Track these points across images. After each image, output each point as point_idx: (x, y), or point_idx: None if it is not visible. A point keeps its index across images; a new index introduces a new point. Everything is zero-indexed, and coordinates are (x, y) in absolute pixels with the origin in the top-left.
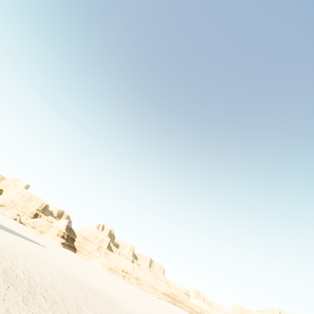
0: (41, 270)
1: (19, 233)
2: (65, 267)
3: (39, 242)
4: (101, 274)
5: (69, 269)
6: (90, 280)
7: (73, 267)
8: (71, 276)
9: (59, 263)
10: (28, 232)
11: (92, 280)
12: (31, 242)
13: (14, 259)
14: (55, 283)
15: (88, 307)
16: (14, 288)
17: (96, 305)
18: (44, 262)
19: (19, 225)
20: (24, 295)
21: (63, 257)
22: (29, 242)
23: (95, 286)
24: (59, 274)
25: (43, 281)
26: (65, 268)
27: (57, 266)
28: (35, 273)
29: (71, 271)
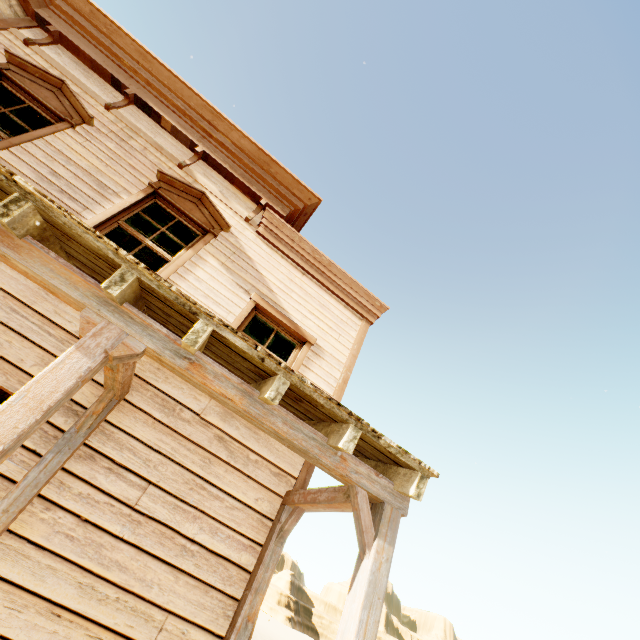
0: None
1: None
2: (277, 638)
3: None
4: None
5: None
6: None
7: None
8: None
9: (270, 633)
10: None
11: None
12: None
13: None
14: (254, 636)
15: None
16: None
17: None
18: None
19: None
20: None
21: (282, 633)
22: None
23: None
24: (263, 636)
25: None
26: (277, 638)
27: (265, 632)
28: None
29: None
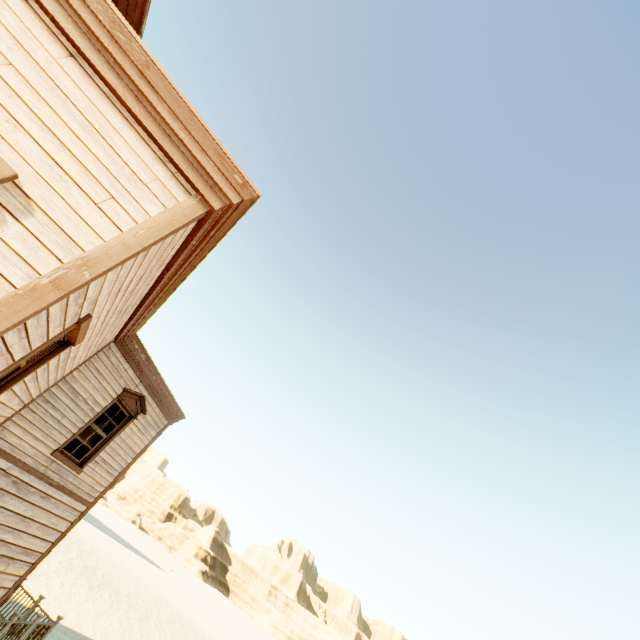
0: (128, 582)
1: (130, 542)
2: (171, 596)
3: (156, 561)
4: (254, 636)
5: (177, 600)
6: (202, 622)
7: (189, 602)
8: (169, 605)
9: (166, 589)
10: (147, 545)
11: (208, 625)
12: (140, 556)
13: (101, 563)
14: (135, 596)
15: (158, 625)
16: (87, 578)
17: (175, 632)
18: (139, 579)
19: (136, 533)
20: (93, 585)
21: (184, 589)
22: (137, 556)
23: (204, 629)
24: (150, 595)
25: (120, 588)
26: (170, 597)
27: (158, 589)
28: (116, 580)
29: (178, 602)
